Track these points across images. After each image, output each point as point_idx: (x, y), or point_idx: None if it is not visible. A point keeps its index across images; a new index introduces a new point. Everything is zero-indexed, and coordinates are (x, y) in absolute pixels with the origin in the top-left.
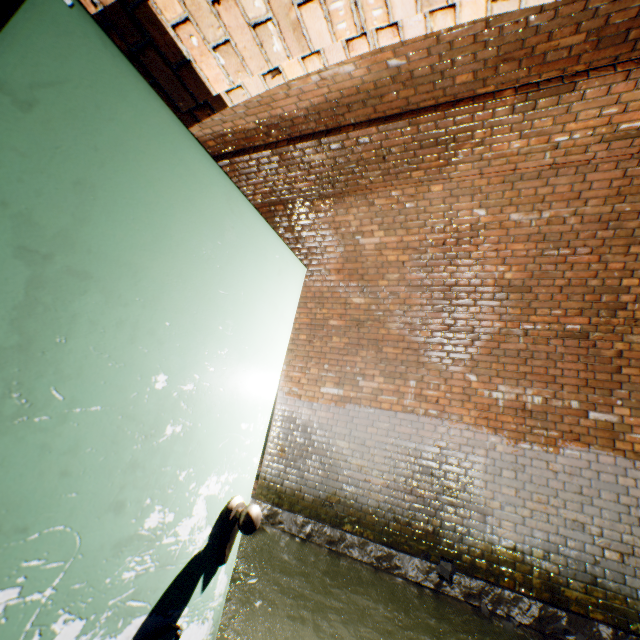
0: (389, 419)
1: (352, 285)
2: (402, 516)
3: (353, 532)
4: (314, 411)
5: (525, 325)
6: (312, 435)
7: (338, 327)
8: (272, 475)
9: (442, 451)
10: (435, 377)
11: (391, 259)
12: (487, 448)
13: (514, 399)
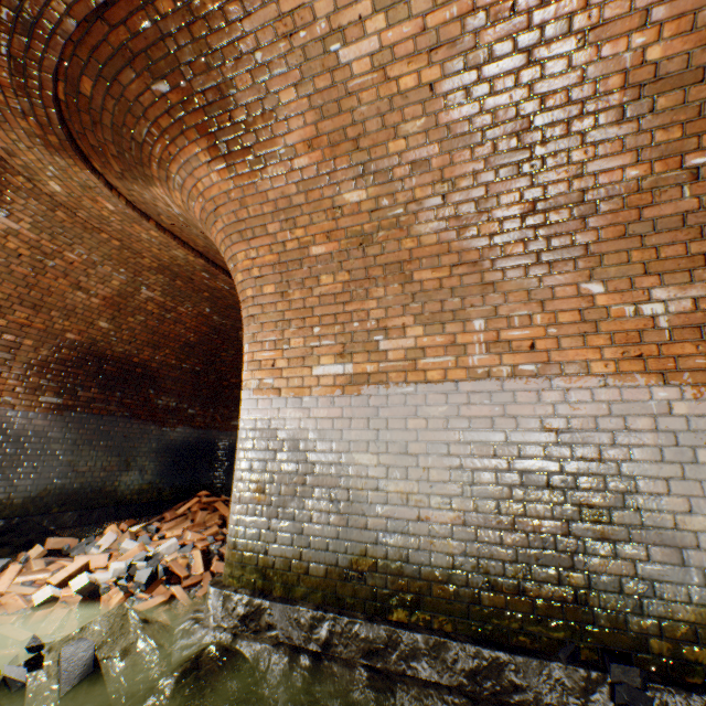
0: (445, 398)
1: (340, 168)
2: (504, 577)
3: (411, 624)
4: (306, 411)
5: (693, 159)
6: (308, 454)
7: (327, 257)
8: (247, 538)
9: (561, 437)
10: (520, 304)
11: (406, 85)
12: (654, 414)
13: (690, 309)
